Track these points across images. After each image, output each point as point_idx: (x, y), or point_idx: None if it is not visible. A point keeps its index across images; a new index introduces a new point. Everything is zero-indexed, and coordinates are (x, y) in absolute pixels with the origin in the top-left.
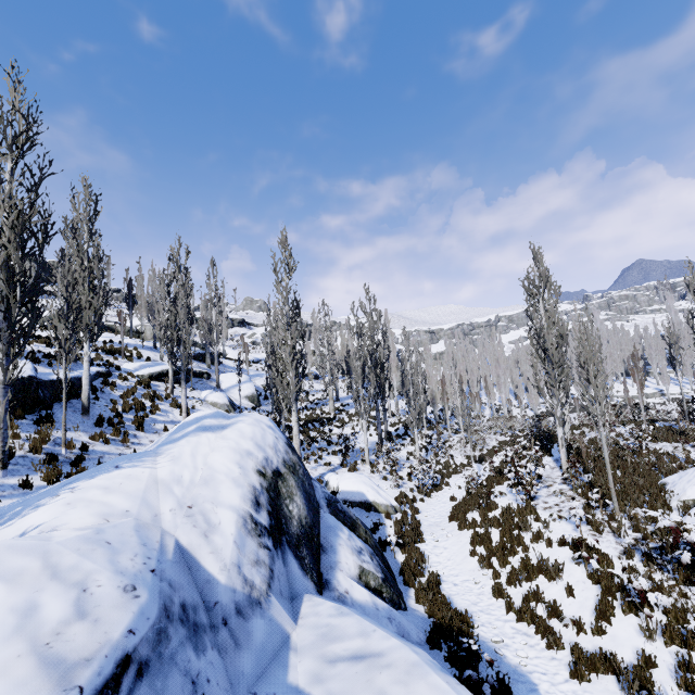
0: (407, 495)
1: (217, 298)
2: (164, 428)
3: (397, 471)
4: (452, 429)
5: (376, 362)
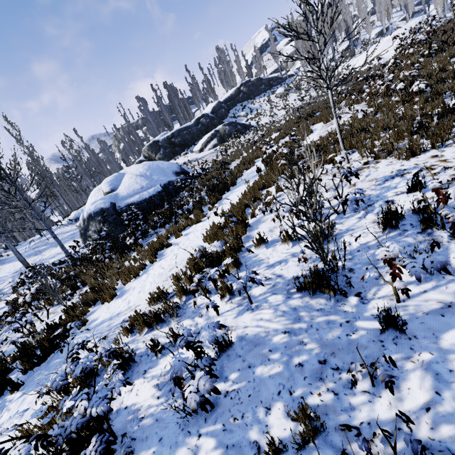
0: None
1: None
2: None
3: None
4: None
5: None
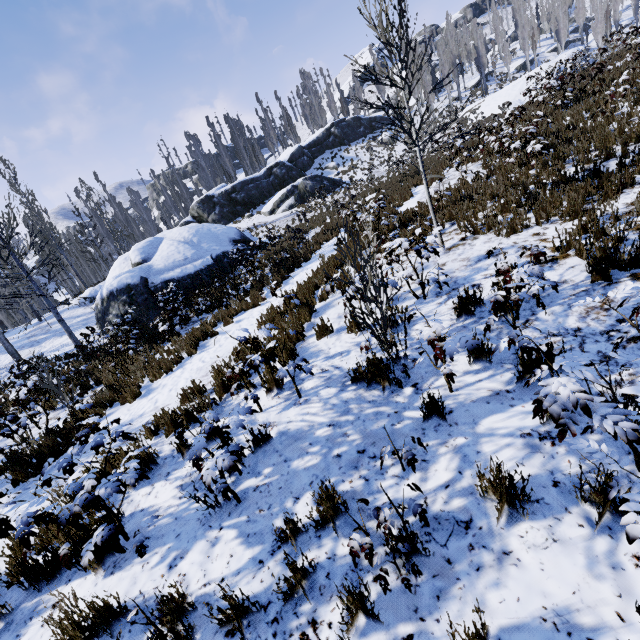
0: None
1: None
2: None
3: None
4: None
5: None
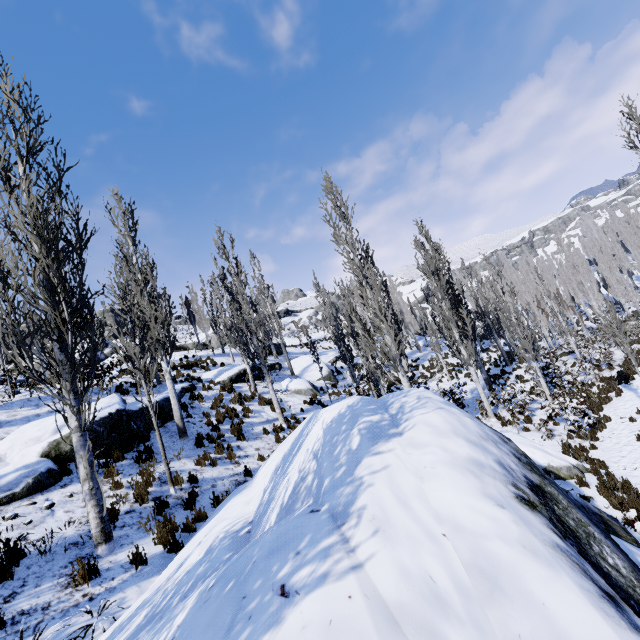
0: (574, 446)
1: (266, 288)
2: (263, 430)
3: (531, 417)
4: (555, 354)
5: (456, 300)
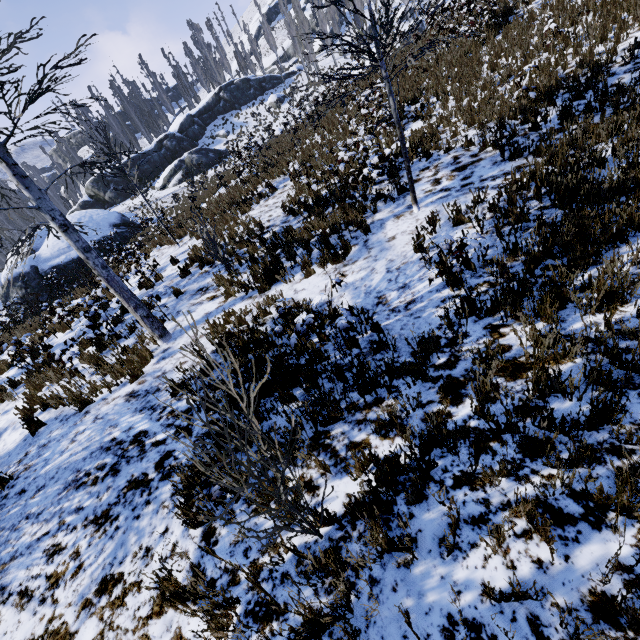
0: None
1: None
2: None
3: None
4: None
5: None
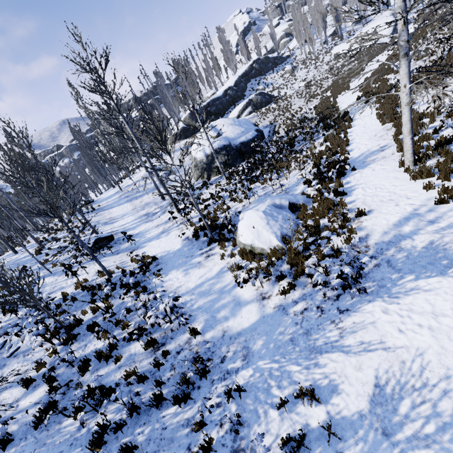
0: None
1: None
2: None
3: None
4: None
5: None
